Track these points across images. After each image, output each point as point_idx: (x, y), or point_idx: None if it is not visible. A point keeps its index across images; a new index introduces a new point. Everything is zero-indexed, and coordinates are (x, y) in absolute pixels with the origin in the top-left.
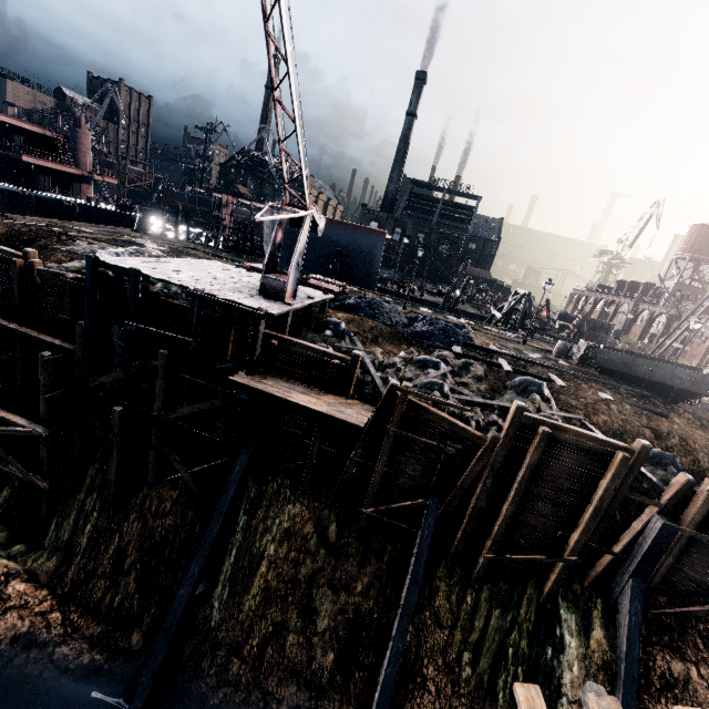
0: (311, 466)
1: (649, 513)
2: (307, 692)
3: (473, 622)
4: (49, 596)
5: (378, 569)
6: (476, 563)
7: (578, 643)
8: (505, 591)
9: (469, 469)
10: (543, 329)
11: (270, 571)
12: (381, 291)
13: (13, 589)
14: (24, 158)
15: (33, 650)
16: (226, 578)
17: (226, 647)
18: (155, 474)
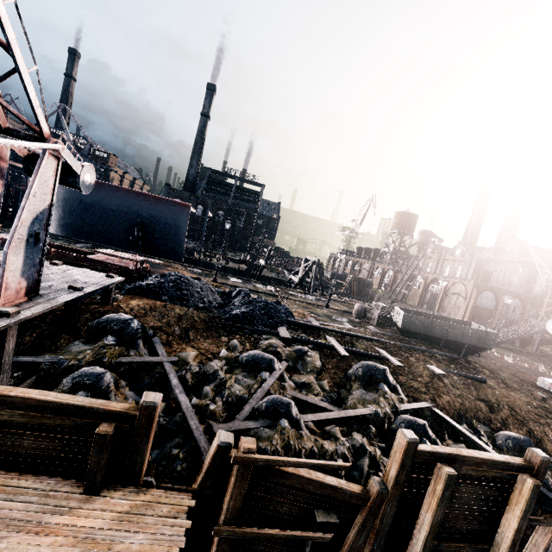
0: None
1: (545, 533)
2: None
3: None
4: None
5: None
6: None
7: None
8: None
9: (347, 545)
10: (326, 287)
11: None
12: (188, 261)
13: None
14: None
15: None
16: None
17: None
18: None
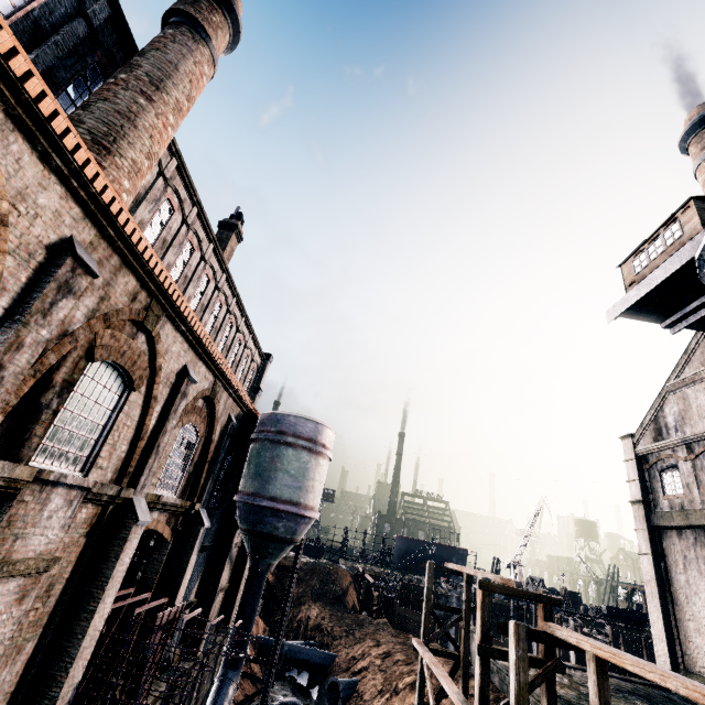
0: None
1: None
2: None
3: None
4: None
5: None
6: None
7: None
8: None
9: None
10: None
11: None
12: None
13: None
14: None
15: None
16: None
17: None
18: None
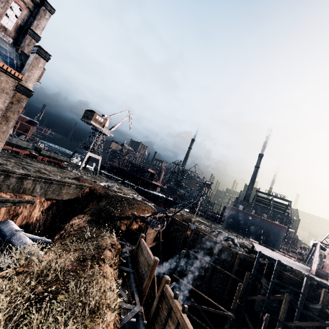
0: None
1: None
2: None
3: None
4: None
5: None
6: None
7: None
8: None
9: None
10: None
11: None
12: None
13: None
14: (152, 182)
15: None
16: None
17: None
18: None
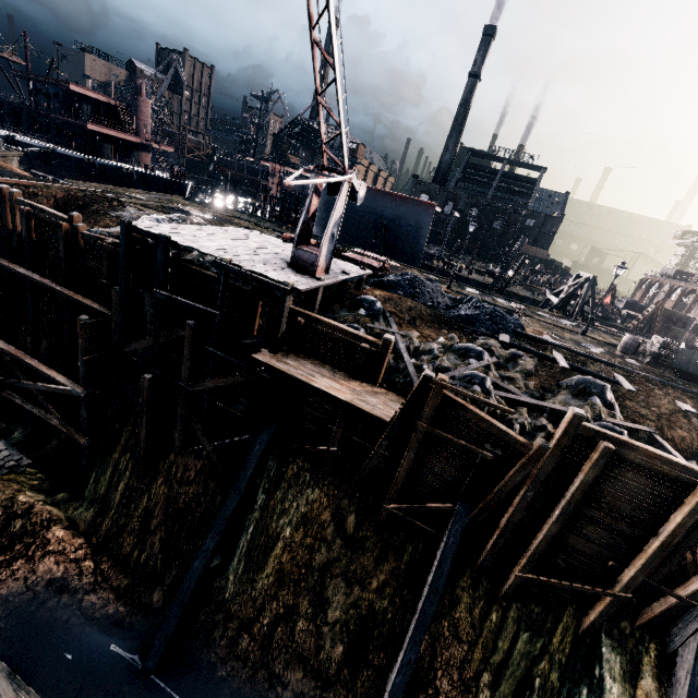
0: (333, 453)
1: None
2: (313, 681)
3: (497, 641)
4: (84, 545)
5: (396, 568)
6: (506, 578)
7: (622, 690)
8: (537, 614)
9: (507, 477)
10: (605, 318)
11: (285, 553)
12: (426, 268)
13: (53, 535)
14: (90, 127)
15: (65, 595)
16: (242, 554)
17: (238, 620)
18: (181, 443)
